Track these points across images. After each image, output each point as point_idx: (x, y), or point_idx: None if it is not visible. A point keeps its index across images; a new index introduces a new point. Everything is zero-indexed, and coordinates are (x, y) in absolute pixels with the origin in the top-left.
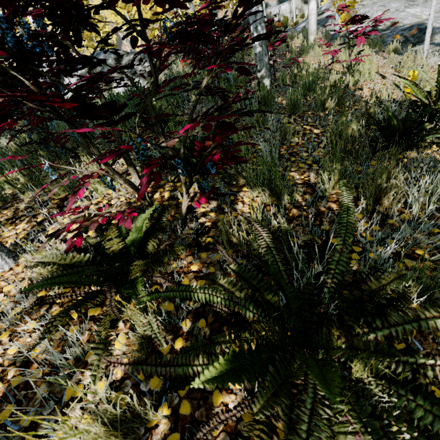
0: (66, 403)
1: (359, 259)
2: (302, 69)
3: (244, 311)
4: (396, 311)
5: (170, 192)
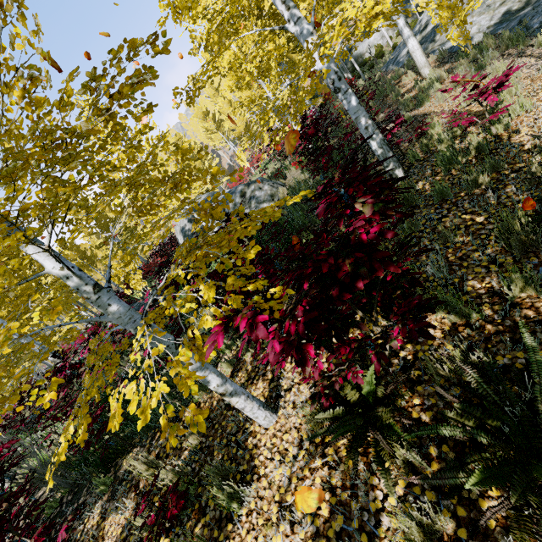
0: (374, 513)
1: None
2: (431, 135)
3: (479, 438)
4: None
5: (360, 331)
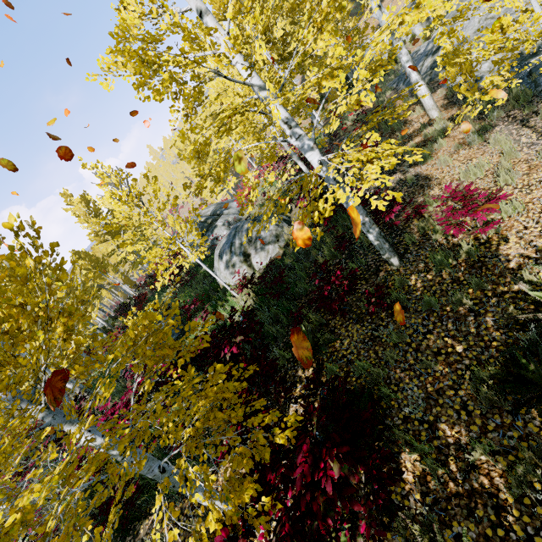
0: None
1: None
2: (428, 218)
3: None
4: None
5: None
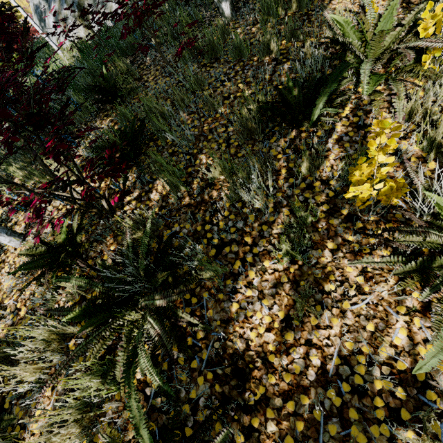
0: (48, 317)
1: (207, 244)
2: None
3: (95, 288)
4: (184, 286)
5: (111, 181)
